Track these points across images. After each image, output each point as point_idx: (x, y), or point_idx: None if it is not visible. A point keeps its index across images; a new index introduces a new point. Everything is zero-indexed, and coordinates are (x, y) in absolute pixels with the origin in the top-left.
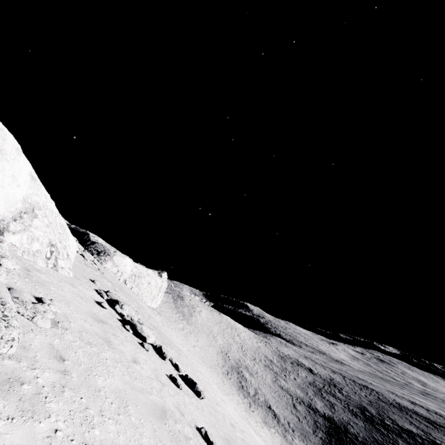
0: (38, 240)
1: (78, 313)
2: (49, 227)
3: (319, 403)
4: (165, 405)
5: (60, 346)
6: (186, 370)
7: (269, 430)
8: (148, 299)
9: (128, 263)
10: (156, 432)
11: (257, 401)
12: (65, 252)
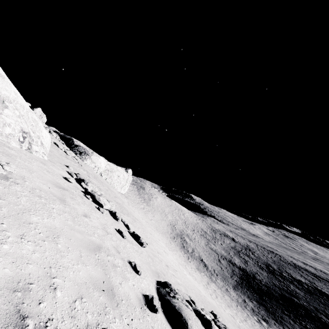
0: (10, 126)
1: (39, 179)
2: (21, 118)
3: (237, 260)
4: (103, 244)
5: (0, 190)
6: (137, 230)
7: (200, 273)
8: (118, 187)
9: (102, 161)
10: (81, 257)
11: (193, 256)
12: (39, 140)
